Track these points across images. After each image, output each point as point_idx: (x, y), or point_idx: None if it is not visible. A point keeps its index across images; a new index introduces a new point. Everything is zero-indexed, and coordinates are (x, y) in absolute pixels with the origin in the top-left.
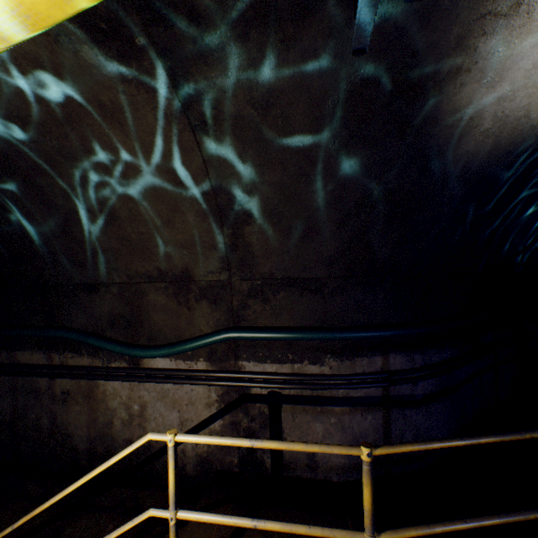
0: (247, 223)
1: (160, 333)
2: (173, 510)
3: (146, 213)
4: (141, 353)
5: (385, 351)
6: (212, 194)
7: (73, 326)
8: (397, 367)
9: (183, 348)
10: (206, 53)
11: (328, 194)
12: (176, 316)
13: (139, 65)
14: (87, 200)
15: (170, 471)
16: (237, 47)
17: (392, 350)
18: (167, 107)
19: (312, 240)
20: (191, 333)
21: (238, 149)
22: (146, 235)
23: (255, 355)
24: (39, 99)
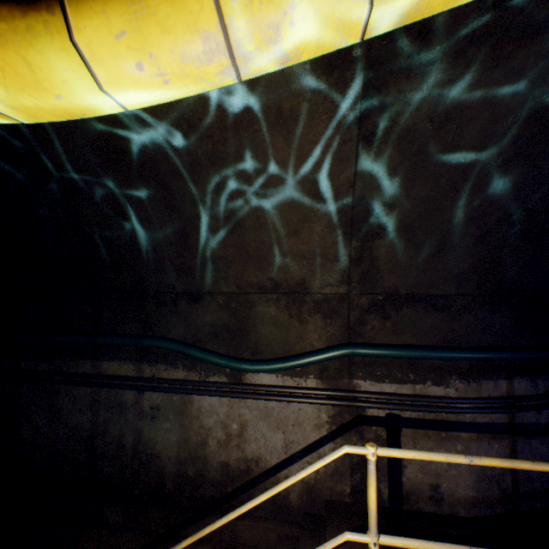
0: (379, 236)
1: (266, 346)
2: (375, 534)
3: (274, 222)
4: (250, 367)
5: (509, 375)
6: (350, 205)
7: (169, 336)
8: (521, 393)
9: (297, 363)
10: (413, 67)
11: (472, 210)
12: (285, 329)
13: (340, 75)
14: (215, 206)
15: (372, 488)
16: (447, 63)
17: (515, 374)
18: (344, 117)
19: (444, 256)
20: (301, 348)
21: (395, 161)
22: (267, 244)
23: (371, 373)
24: (219, 103)
